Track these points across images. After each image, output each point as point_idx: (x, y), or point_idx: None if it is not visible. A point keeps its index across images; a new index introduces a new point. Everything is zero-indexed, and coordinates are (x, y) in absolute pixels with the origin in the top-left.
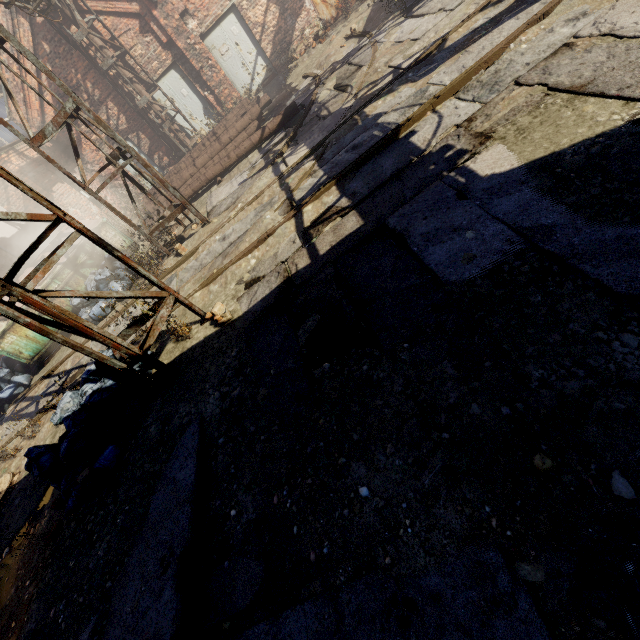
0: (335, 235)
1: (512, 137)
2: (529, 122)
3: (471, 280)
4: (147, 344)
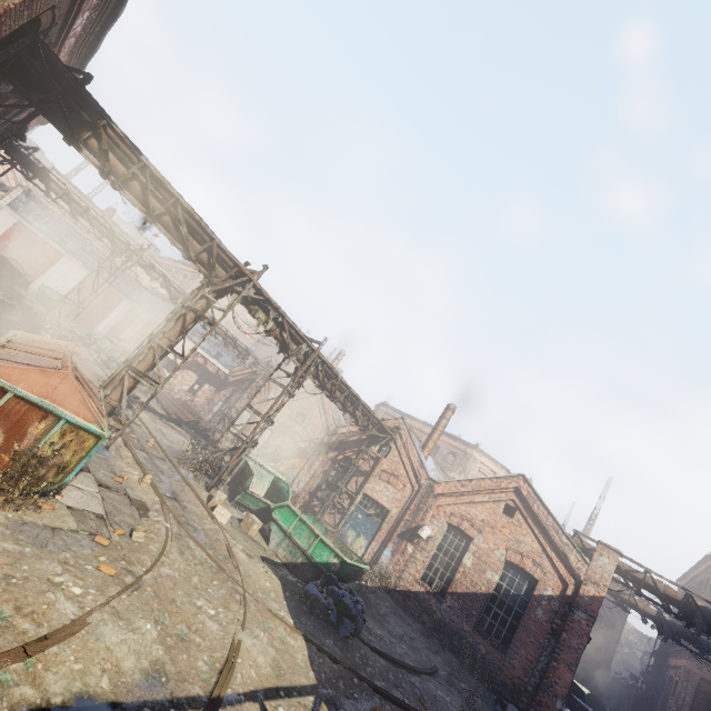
0: None
1: None
2: None
3: (2, 328)
4: (46, 321)
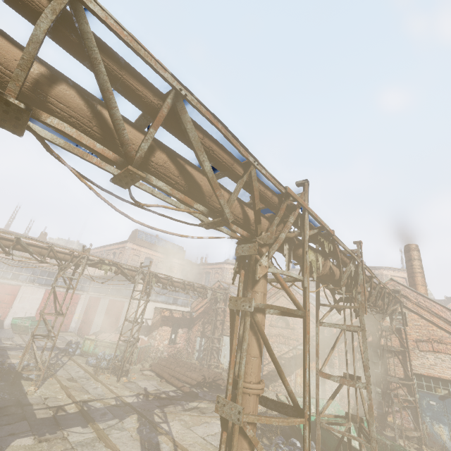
0: (42, 412)
1: (31, 446)
2: (34, 450)
3: None
4: (23, 372)
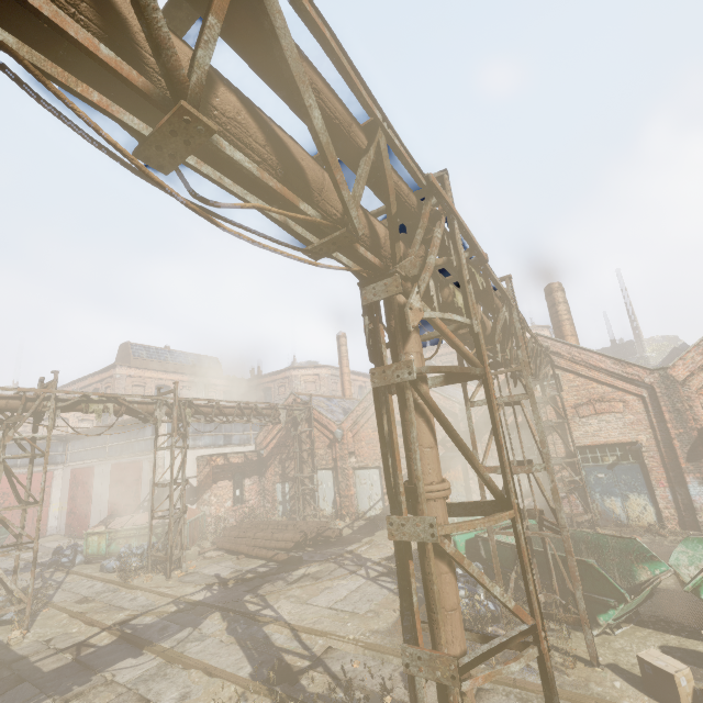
0: (51, 662)
1: None
2: None
3: None
4: None
